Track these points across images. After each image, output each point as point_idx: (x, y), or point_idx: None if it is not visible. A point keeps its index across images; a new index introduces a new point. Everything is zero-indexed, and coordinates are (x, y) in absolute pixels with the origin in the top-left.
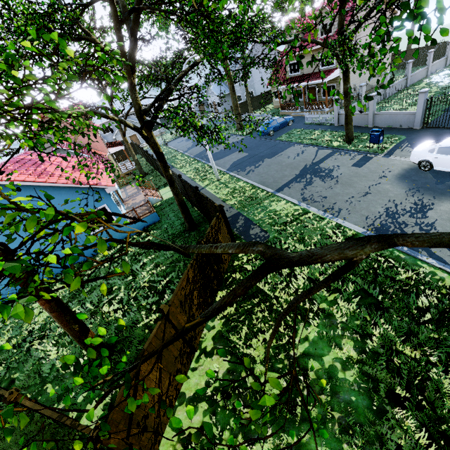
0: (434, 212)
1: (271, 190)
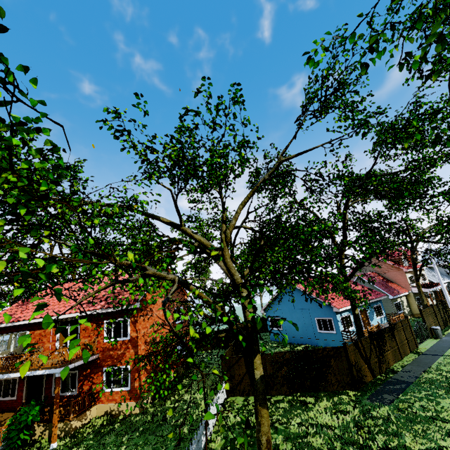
0: None
1: None
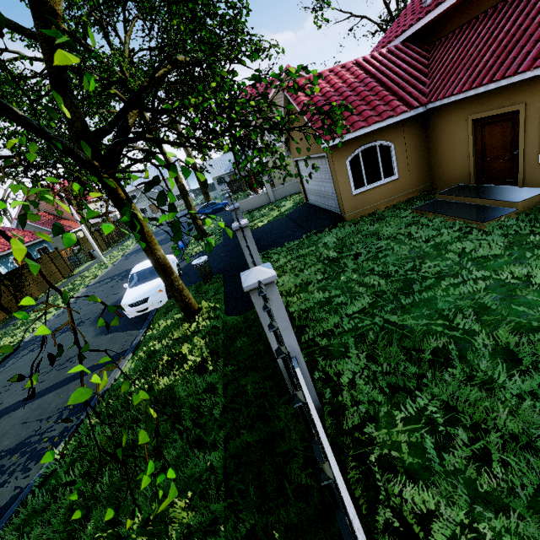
0: (65, 334)
1: (93, 283)
